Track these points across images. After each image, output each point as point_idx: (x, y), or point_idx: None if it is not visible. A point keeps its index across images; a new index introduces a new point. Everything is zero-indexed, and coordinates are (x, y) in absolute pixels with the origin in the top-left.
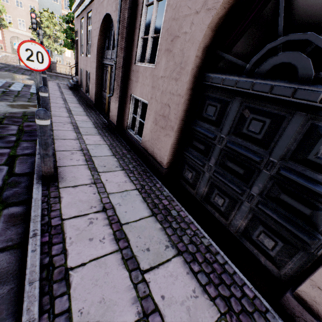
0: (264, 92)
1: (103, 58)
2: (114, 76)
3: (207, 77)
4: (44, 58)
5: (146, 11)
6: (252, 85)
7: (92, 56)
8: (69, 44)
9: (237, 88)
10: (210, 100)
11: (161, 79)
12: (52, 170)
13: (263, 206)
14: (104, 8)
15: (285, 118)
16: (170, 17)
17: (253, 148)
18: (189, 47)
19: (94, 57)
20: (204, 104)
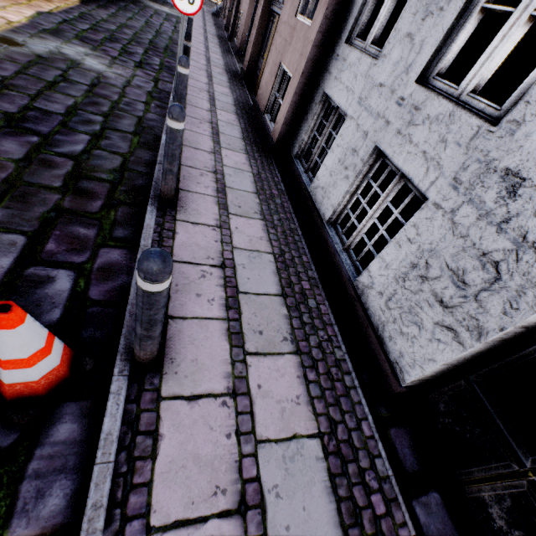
0: None
1: None
2: None
3: None
4: None
5: None
6: None
7: None
8: None
9: None
10: None
11: None
12: None
13: None
14: None
15: None
16: None
17: None
18: None
19: None
20: None
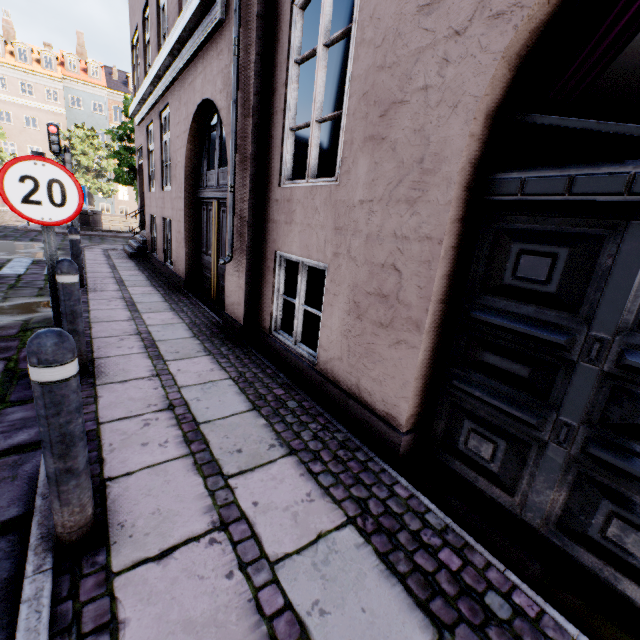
0: None
1: (199, 188)
2: (232, 217)
3: (505, 184)
4: (67, 194)
5: (296, 74)
6: None
7: (174, 188)
8: (125, 175)
9: (637, 195)
10: (524, 240)
11: (362, 208)
12: (88, 512)
13: None
14: (198, 92)
15: None
16: (369, 66)
17: None
18: (445, 116)
19: (180, 188)
20: (503, 253)
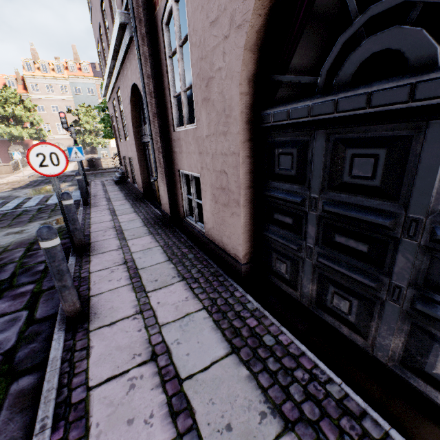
0: (358, 108)
1: (142, 136)
2: (153, 154)
3: (265, 117)
4: (60, 158)
5: (171, 63)
6: (334, 104)
7: (130, 138)
8: (109, 133)
9: (313, 117)
10: (279, 147)
11: (207, 140)
12: (77, 306)
13: (426, 307)
14: (130, 80)
15: (412, 139)
16: (197, 58)
17: (371, 204)
18: (229, 84)
19: (132, 138)
20: (272, 156)
